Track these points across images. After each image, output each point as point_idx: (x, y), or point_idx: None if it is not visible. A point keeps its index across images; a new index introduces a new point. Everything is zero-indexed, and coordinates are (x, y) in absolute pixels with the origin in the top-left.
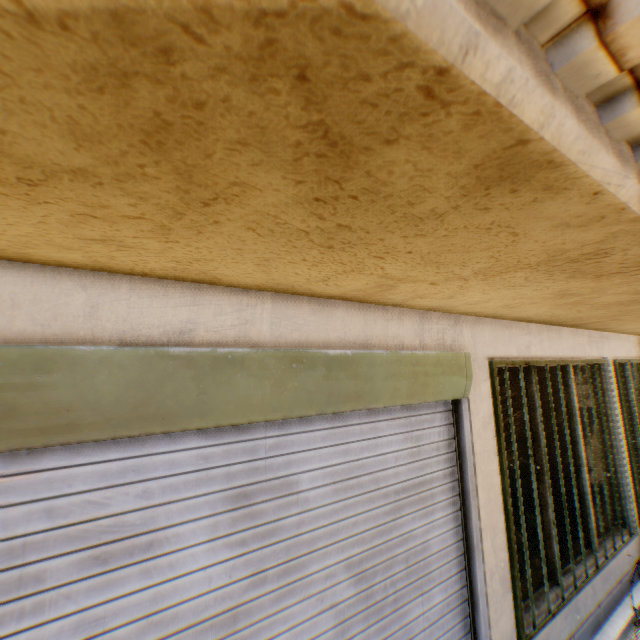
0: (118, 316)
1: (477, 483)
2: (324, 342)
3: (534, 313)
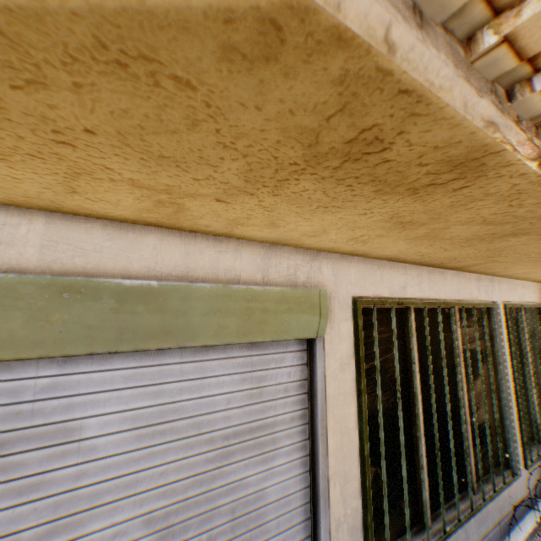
0: None
1: (327, 427)
2: (123, 271)
3: (399, 251)
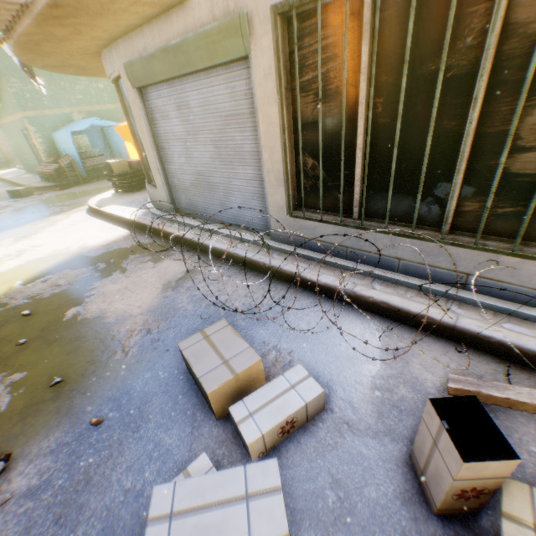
0: (136, 48)
1: (259, 119)
2: (174, 39)
3: None
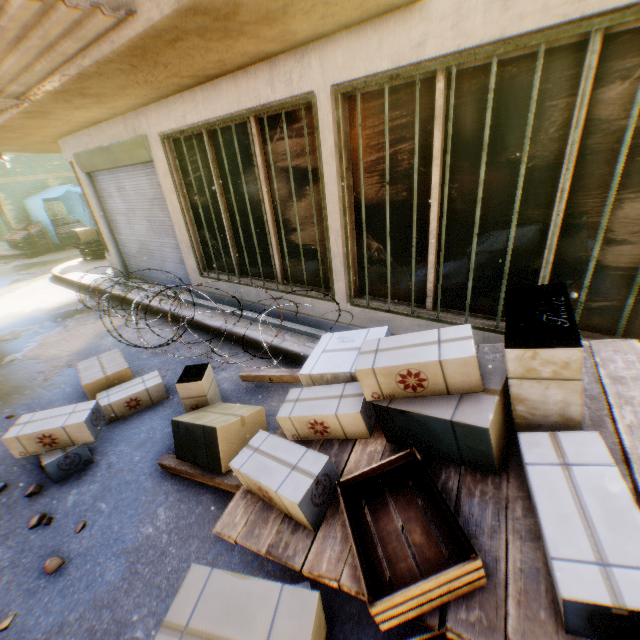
0: (82, 144)
1: (167, 203)
2: (106, 142)
3: (134, 101)
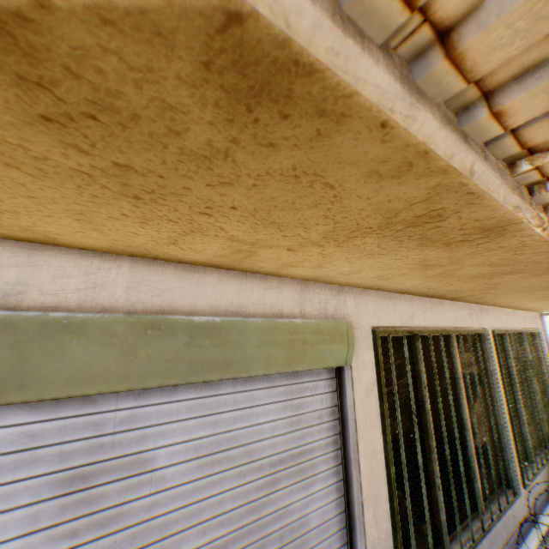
0: None
1: (359, 451)
2: (191, 309)
3: (411, 285)
